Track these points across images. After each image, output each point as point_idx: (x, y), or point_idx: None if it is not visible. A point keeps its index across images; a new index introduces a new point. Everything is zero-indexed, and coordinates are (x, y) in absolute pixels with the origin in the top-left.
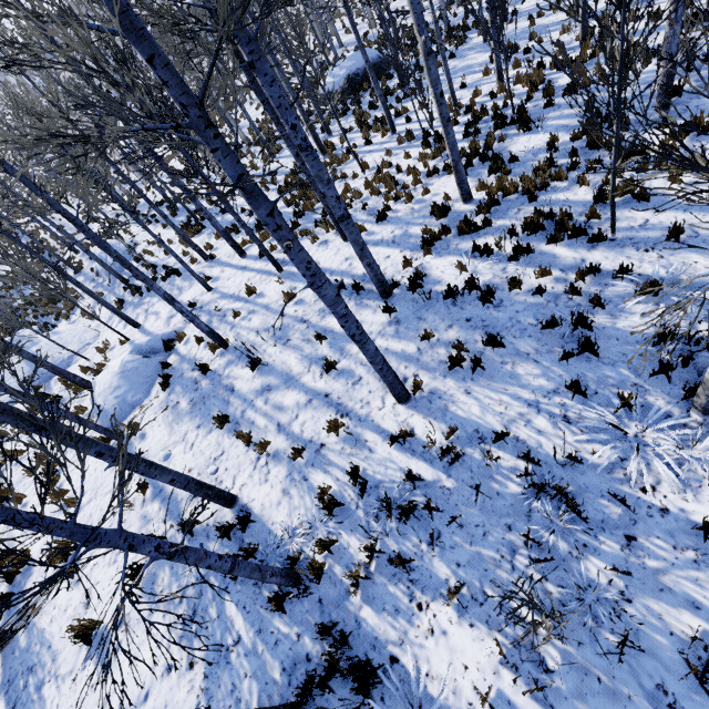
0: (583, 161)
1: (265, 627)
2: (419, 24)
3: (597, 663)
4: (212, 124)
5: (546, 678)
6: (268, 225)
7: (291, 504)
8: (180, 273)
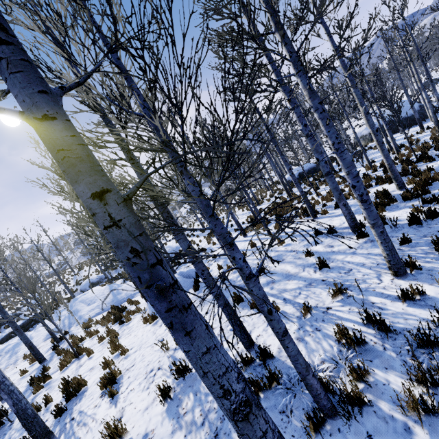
0: None
1: None
2: (361, 102)
3: None
4: (300, 61)
5: None
6: (318, 109)
7: (308, 347)
8: (205, 249)
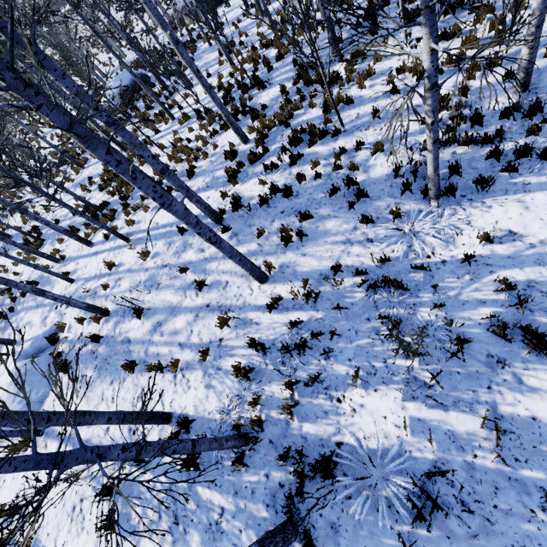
0: (306, 94)
1: (239, 487)
2: (161, 23)
3: (453, 364)
4: (29, 84)
5: (431, 391)
6: (110, 162)
7: (217, 392)
8: (37, 282)
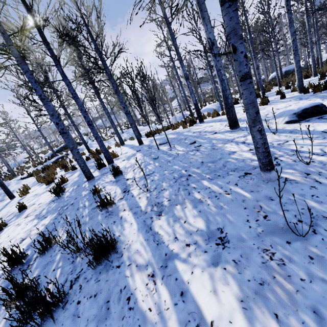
0: None
1: None
2: None
3: None
4: None
5: None
6: None
7: None
8: None
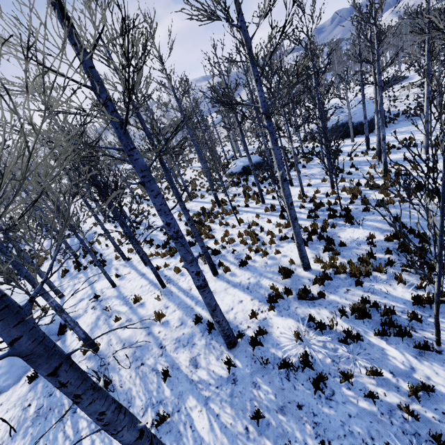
0: (397, 259)
1: None
2: (279, 165)
3: None
4: None
5: None
6: (50, 381)
7: None
8: (105, 264)
